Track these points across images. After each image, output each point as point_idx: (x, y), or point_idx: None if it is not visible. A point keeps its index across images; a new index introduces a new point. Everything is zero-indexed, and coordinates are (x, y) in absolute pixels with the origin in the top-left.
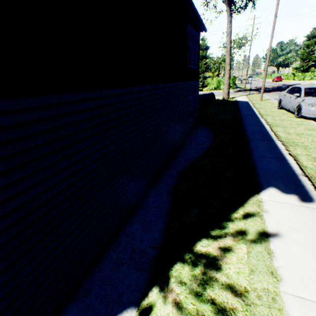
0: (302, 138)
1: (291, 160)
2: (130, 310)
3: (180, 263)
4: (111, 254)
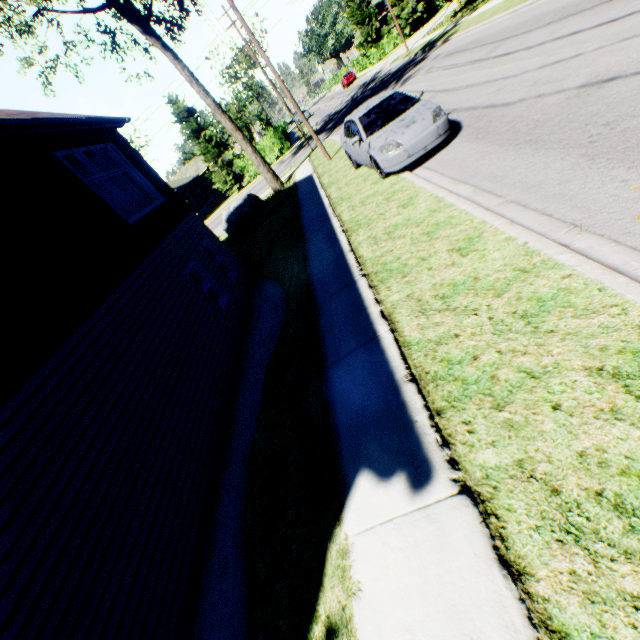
0: (397, 240)
1: (385, 335)
2: None
3: None
4: None
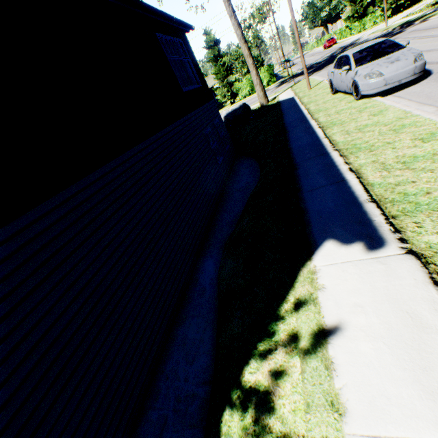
0: (366, 133)
1: (352, 179)
2: None
3: (228, 409)
4: (150, 415)
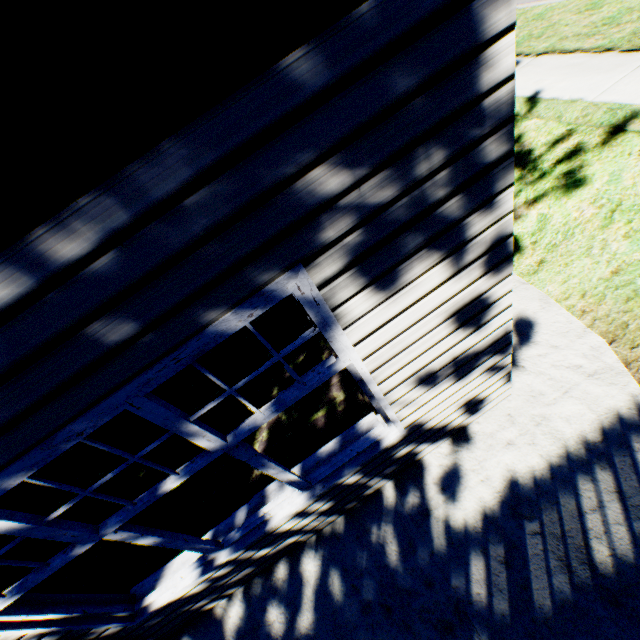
0: None
1: None
2: None
3: None
4: None
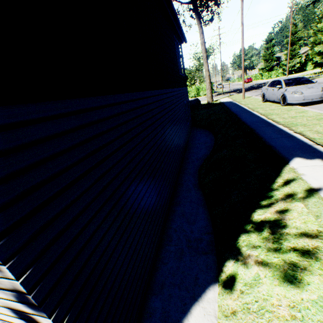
0: (298, 119)
1: (298, 136)
2: (212, 288)
3: (244, 234)
4: (168, 248)
